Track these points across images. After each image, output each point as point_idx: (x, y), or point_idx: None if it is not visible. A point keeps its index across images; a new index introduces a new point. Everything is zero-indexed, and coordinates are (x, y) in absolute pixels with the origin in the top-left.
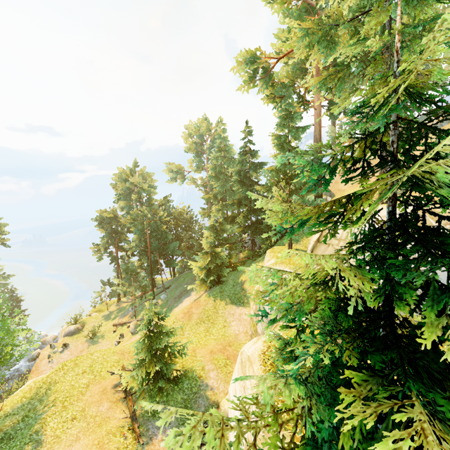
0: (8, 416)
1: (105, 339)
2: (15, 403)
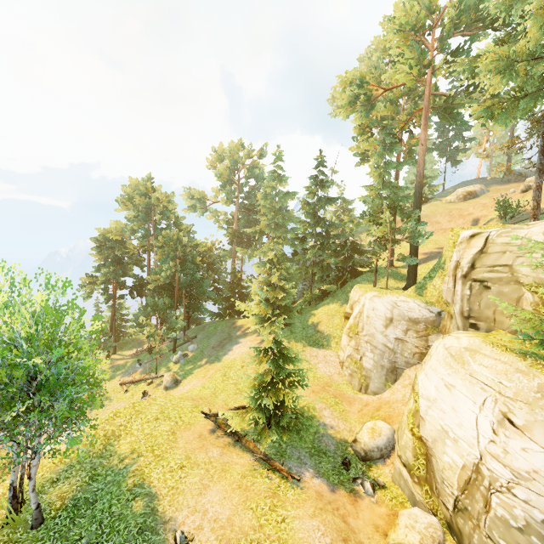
0: (58, 480)
1: (116, 401)
2: (53, 466)
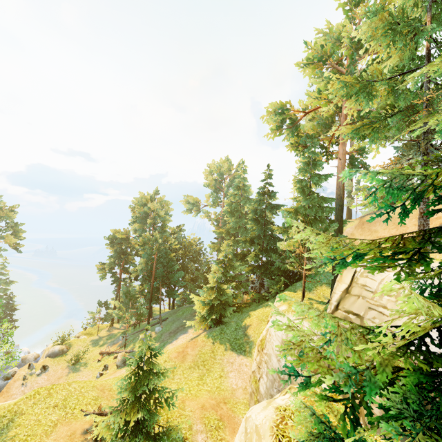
0: None
1: (88, 368)
2: None
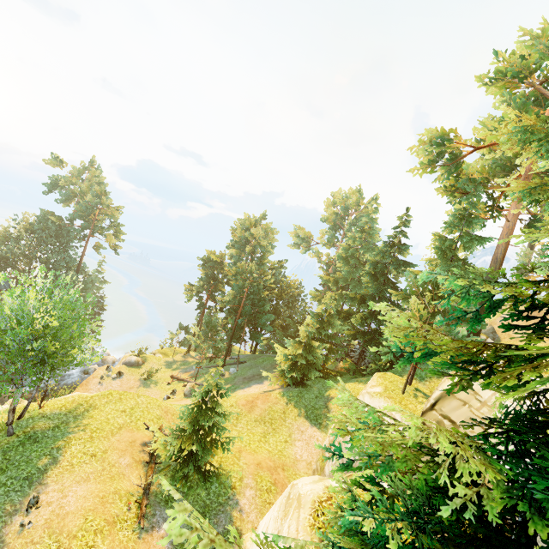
0: (44, 417)
1: (157, 388)
2: (55, 408)
